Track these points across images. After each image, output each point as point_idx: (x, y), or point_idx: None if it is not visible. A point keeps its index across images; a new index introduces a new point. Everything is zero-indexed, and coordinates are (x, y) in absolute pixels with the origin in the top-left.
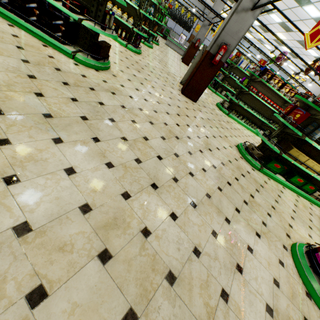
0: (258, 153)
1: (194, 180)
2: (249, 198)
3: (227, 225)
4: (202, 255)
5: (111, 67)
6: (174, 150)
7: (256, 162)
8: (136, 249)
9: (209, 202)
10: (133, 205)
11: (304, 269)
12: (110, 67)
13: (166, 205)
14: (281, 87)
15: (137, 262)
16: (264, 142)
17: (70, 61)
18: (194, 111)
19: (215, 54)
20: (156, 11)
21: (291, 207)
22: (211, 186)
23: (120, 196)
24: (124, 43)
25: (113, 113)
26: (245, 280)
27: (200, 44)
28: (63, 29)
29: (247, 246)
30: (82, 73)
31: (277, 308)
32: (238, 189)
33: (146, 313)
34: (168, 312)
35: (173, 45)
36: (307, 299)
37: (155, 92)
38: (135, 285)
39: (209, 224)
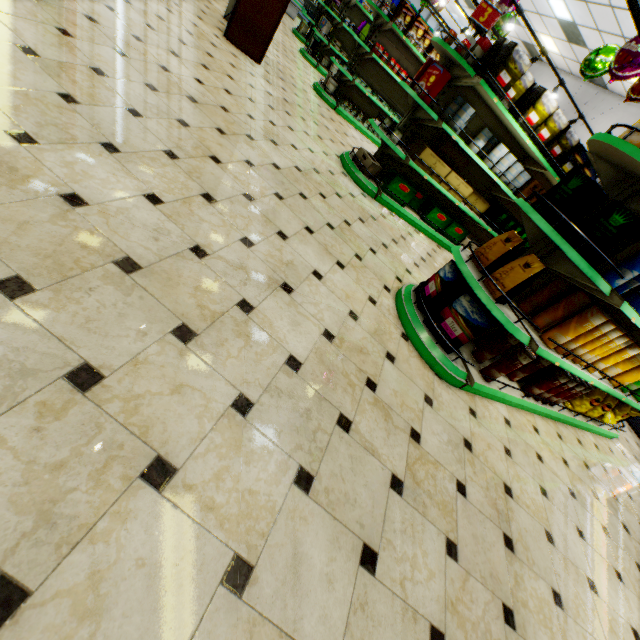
0: (373, 165)
1: (220, 170)
2: (340, 224)
3: (280, 240)
4: (212, 258)
5: None
6: (180, 115)
7: (370, 183)
8: (42, 214)
9: (249, 206)
10: (44, 157)
11: (406, 307)
12: None
13: (138, 181)
14: (430, 49)
15: (44, 230)
16: (385, 144)
17: None
18: (253, 76)
19: None
20: None
21: (420, 254)
22: (260, 188)
23: (5, 134)
24: None
25: None
26: (295, 302)
27: None
28: None
29: (313, 271)
30: None
31: (344, 337)
32: (322, 208)
33: (57, 289)
34: (113, 298)
35: None
36: (401, 340)
37: (144, 6)
38: (34, 255)
39: (240, 230)
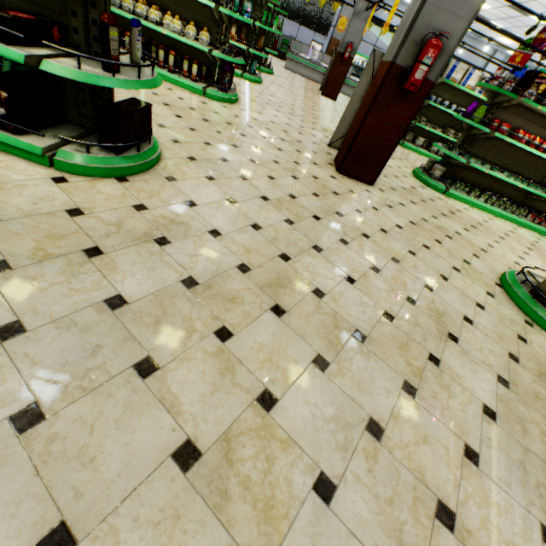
0: None
1: None
2: None
3: None
4: None
5: (164, 156)
6: (363, 403)
7: None
8: None
9: None
10: None
11: None
12: (160, 158)
13: None
14: None
15: None
16: None
17: (43, 175)
18: (376, 211)
19: (411, 66)
20: (257, 6)
21: None
22: (522, 543)
23: None
24: (199, 88)
25: (153, 330)
26: None
27: (353, 53)
28: (3, 95)
29: None
30: (73, 202)
31: None
32: None
33: None
34: None
35: (300, 66)
36: None
37: (277, 190)
38: None
39: None
